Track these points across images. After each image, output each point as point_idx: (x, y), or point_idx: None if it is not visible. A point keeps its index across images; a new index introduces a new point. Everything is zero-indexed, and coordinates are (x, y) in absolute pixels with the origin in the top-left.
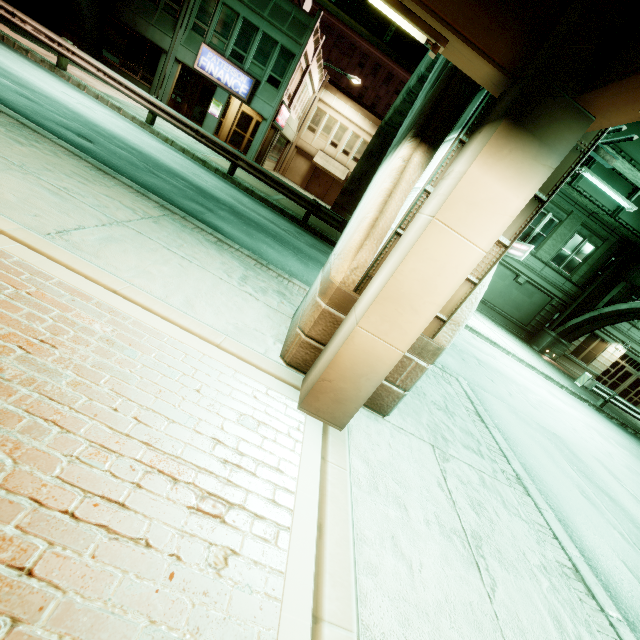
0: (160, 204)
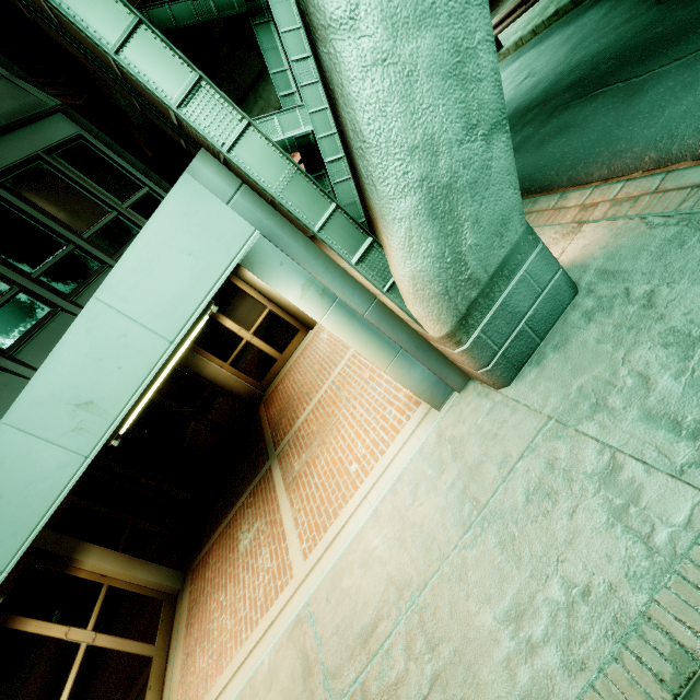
0: None
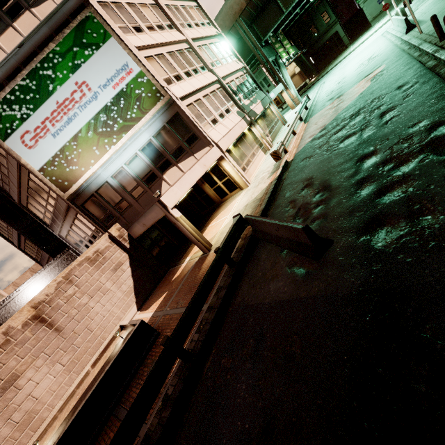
0: None
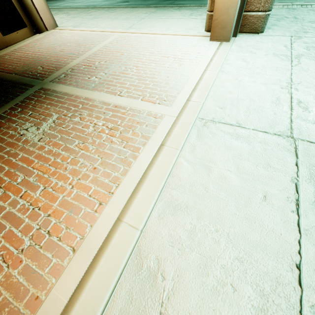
0: (154, 7)
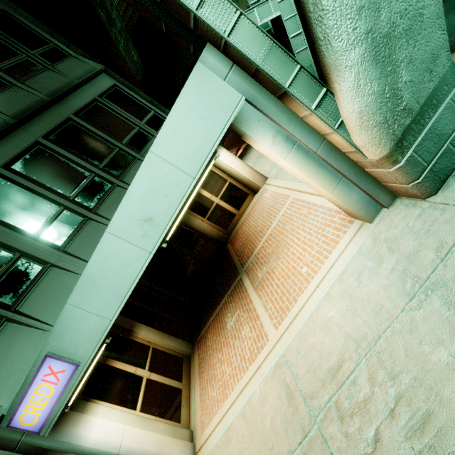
0: None
